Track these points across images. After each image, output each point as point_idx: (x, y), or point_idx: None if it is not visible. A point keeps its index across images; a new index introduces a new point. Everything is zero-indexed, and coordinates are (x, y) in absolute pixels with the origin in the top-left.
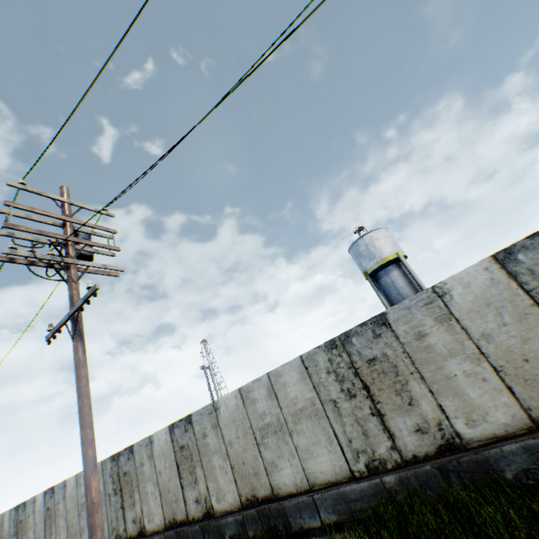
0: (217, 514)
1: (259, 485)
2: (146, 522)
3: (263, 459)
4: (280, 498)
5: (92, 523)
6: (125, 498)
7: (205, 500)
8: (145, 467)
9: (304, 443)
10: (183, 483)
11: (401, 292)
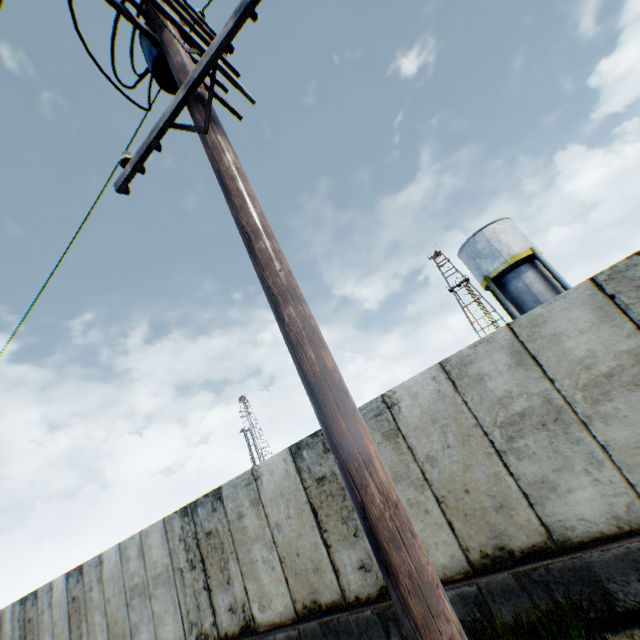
0: None
1: (513, 528)
2: (257, 611)
3: (515, 479)
4: (571, 549)
5: (412, 575)
6: (212, 573)
7: None
8: (246, 521)
9: (625, 436)
10: (328, 540)
11: (539, 299)
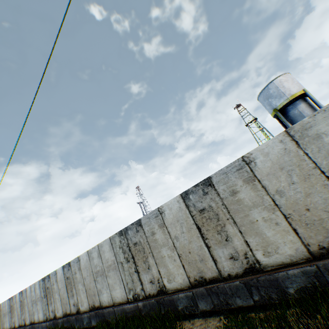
0: (267, 268)
1: None
2: (166, 282)
3: None
4: None
5: None
6: (139, 264)
7: (246, 257)
8: (157, 236)
9: None
10: (208, 244)
11: None
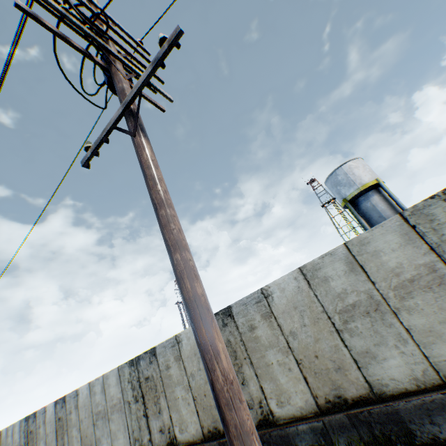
0: (280, 421)
1: (347, 383)
2: (178, 432)
3: (349, 349)
4: (385, 399)
5: (237, 426)
6: (149, 405)
7: (260, 405)
8: (172, 371)
9: (422, 323)
10: None
11: (382, 215)
